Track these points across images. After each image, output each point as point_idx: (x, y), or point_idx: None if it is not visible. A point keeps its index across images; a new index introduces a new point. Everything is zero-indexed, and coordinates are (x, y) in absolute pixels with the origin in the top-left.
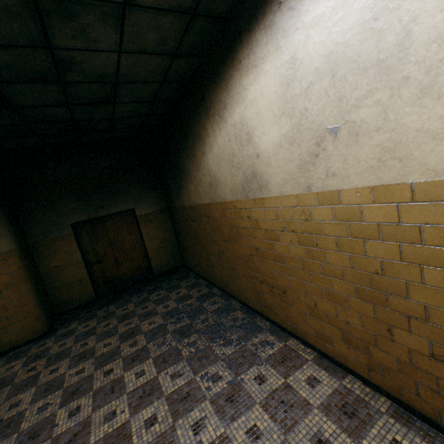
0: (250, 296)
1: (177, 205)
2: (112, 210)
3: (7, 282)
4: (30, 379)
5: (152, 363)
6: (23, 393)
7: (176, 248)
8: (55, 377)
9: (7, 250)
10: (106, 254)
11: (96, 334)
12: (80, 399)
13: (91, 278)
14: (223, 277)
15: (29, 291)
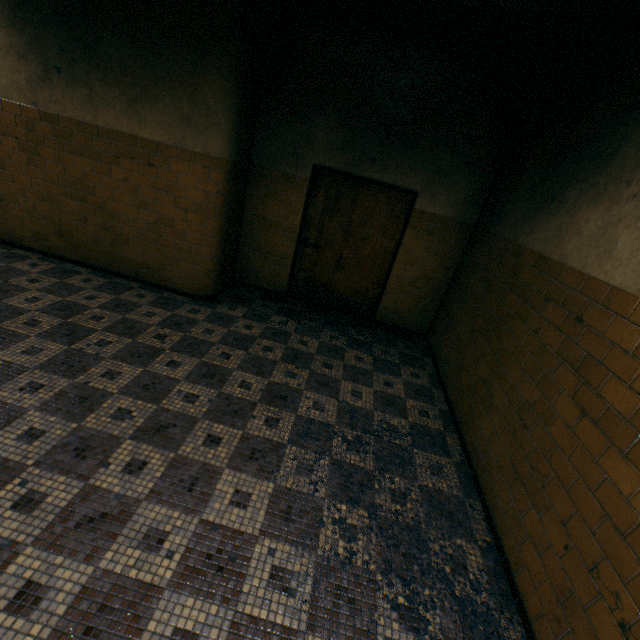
0: (533, 568)
1: (505, 233)
2: (382, 175)
3: (198, 204)
4: (149, 350)
5: (269, 496)
6: (128, 365)
7: (435, 302)
8: (167, 376)
9: (216, 155)
10: (331, 242)
11: (247, 350)
12: (156, 450)
13: (294, 263)
14: (492, 448)
15: (215, 231)
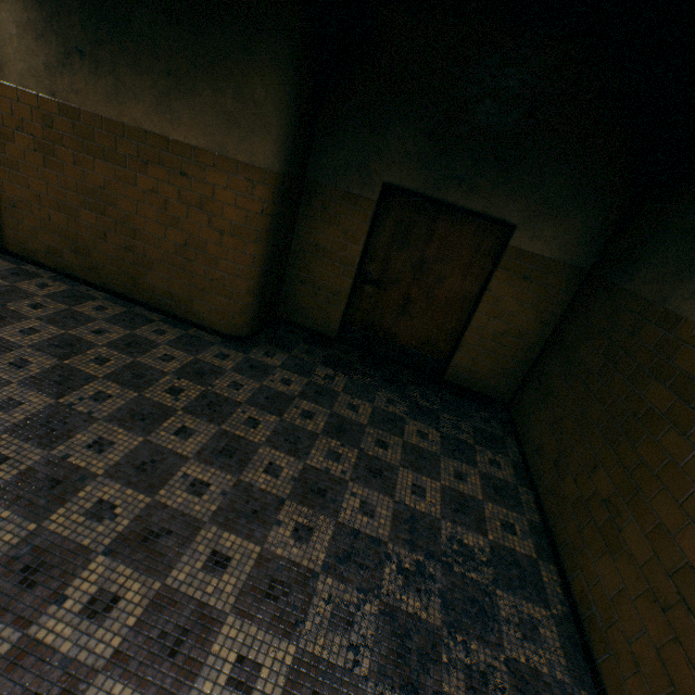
0: None
1: (643, 291)
2: (470, 200)
3: (236, 225)
4: (157, 409)
5: (286, 671)
6: (126, 431)
7: (524, 364)
8: (173, 450)
9: (262, 165)
10: (398, 279)
11: (281, 416)
12: (136, 575)
13: (349, 301)
14: (621, 617)
15: (255, 260)
